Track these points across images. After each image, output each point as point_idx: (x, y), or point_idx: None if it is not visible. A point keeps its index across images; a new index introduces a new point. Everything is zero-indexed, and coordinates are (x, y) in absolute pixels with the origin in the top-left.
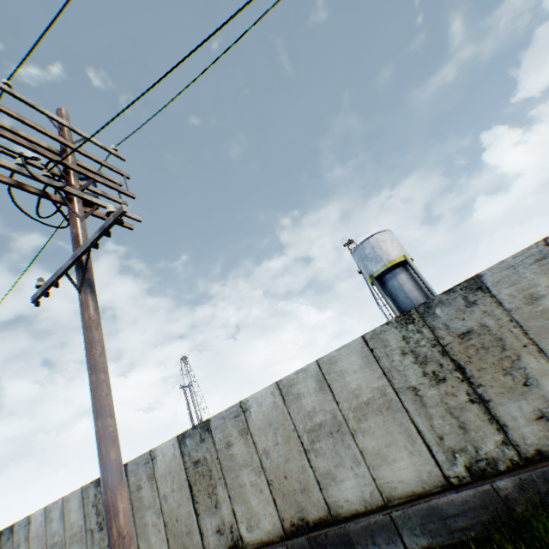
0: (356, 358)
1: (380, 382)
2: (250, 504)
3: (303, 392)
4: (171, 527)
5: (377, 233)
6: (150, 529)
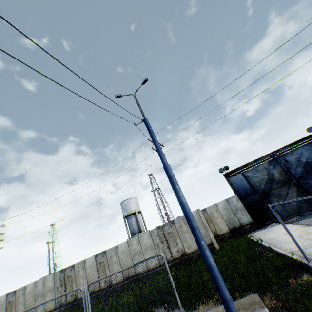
0: (51, 278)
1: (53, 284)
2: None
3: (39, 284)
4: None
5: (128, 199)
6: None
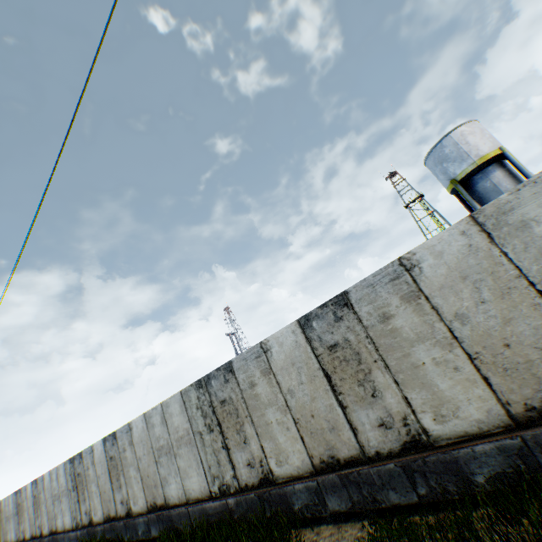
0: None
1: None
2: (437, 389)
3: (533, 216)
4: (306, 425)
5: (460, 125)
6: (275, 429)
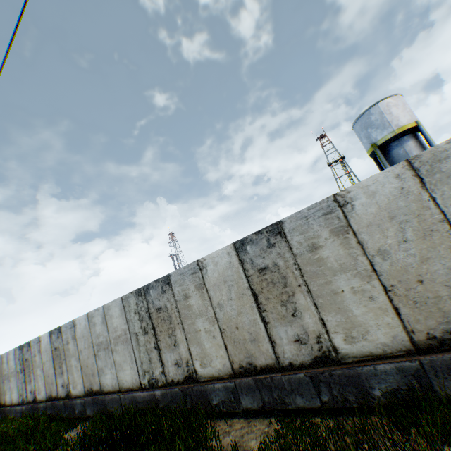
0: None
1: None
2: (351, 314)
3: None
4: (230, 335)
5: (387, 97)
6: (202, 336)
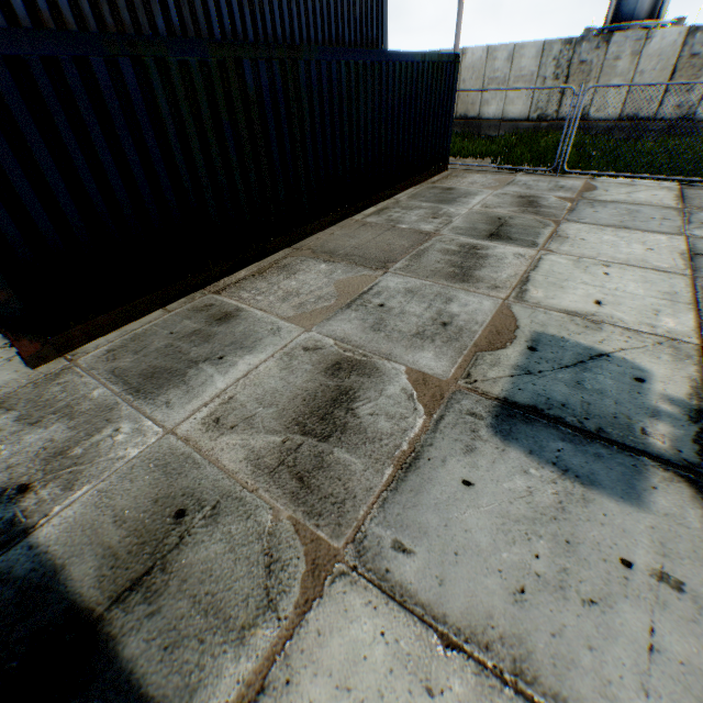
0: (533, 53)
1: (534, 70)
2: None
3: (498, 59)
4: None
5: None
6: None
